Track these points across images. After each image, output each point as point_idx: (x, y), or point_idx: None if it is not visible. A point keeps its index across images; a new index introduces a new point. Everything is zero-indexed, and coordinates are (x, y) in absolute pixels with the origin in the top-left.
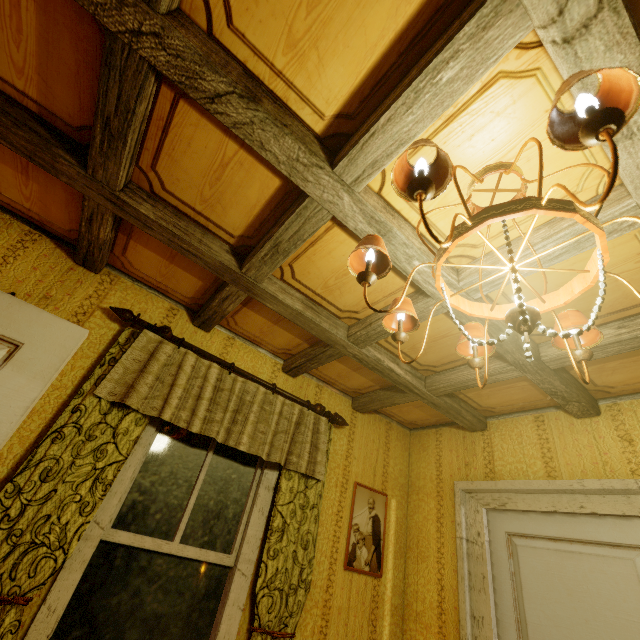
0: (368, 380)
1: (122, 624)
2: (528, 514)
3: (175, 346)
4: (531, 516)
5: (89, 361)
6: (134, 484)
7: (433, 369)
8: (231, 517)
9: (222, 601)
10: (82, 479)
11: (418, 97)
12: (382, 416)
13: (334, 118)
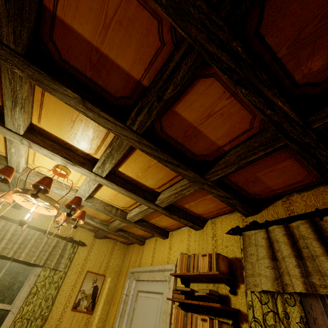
0: None
1: None
2: (144, 281)
3: None
4: (144, 282)
5: None
6: None
7: (108, 221)
8: (16, 288)
9: (2, 325)
10: None
11: (12, 154)
12: (112, 239)
13: (6, 153)
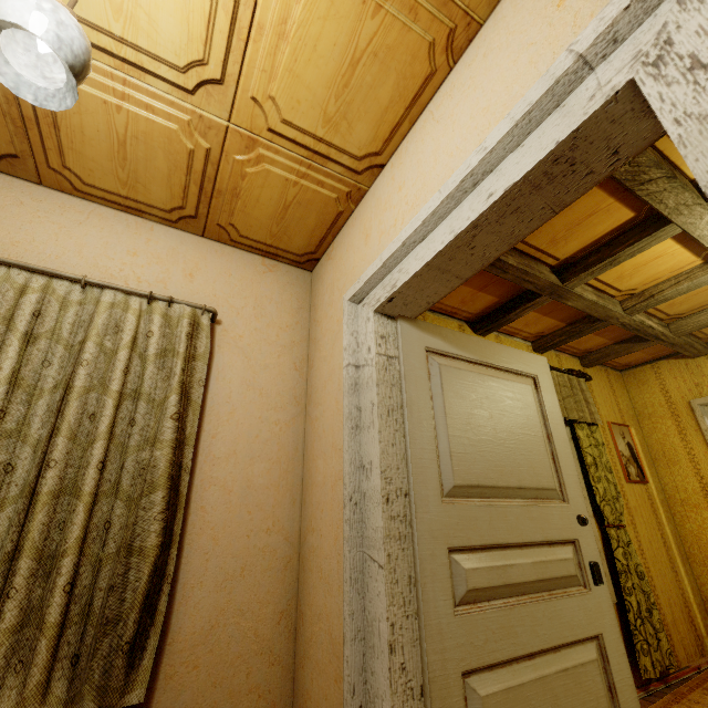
0: (605, 339)
1: None
2: None
3: None
4: None
5: None
6: None
7: (679, 316)
8: None
9: None
10: None
11: None
12: (600, 366)
13: None
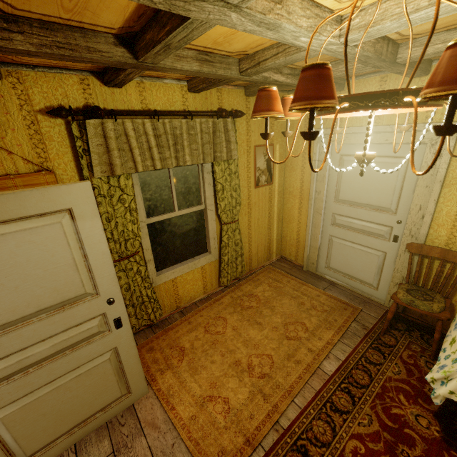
0: None
1: (172, 241)
2: (355, 144)
3: (112, 120)
4: (356, 145)
5: (69, 155)
6: (143, 199)
7: None
8: (195, 191)
9: (205, 220)
10: (124, 213)
11: None
12: None
13: None
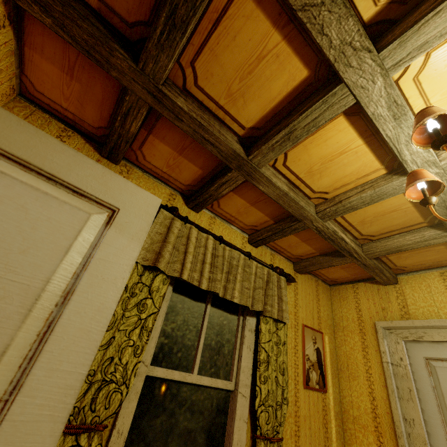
0: (312, 248)
1: (165, 439)
2: (442, 344)
3: (182, 222)
4: (445, 345)
5: None
6: (160, 330)
7: (370, 238)
8: (227, 353)
9: (230, 417)
10: (132, 328)
11: None
12: (312, 276)
13: (387, 3)
